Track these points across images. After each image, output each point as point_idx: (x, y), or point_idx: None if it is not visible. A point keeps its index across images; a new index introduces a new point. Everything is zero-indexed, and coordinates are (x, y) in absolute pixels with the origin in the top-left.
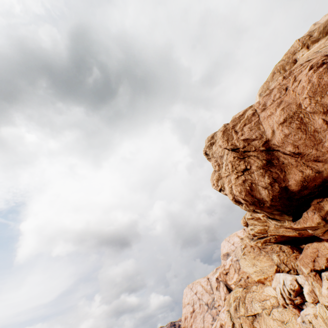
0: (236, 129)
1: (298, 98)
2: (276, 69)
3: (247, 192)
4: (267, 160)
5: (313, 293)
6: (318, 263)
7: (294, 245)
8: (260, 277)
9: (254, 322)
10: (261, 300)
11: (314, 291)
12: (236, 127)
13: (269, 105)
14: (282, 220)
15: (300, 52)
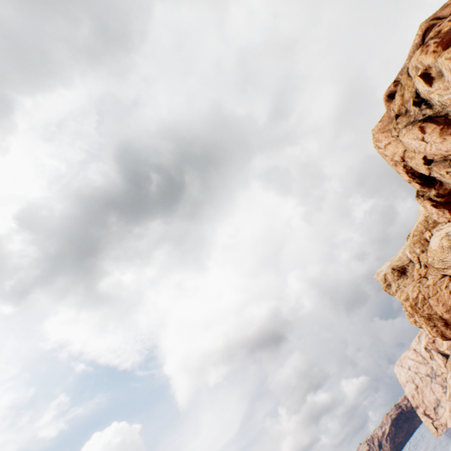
0: (418, 307)
1: (447, 302)
2: (414, 242)
3: (441, 335)
4: (444, 322)
5: None
6: None
7: None
8: None
9: None
10: None
11: None
12: (417, 305)
13: (432, 296)
14: None
15: (425, 233)
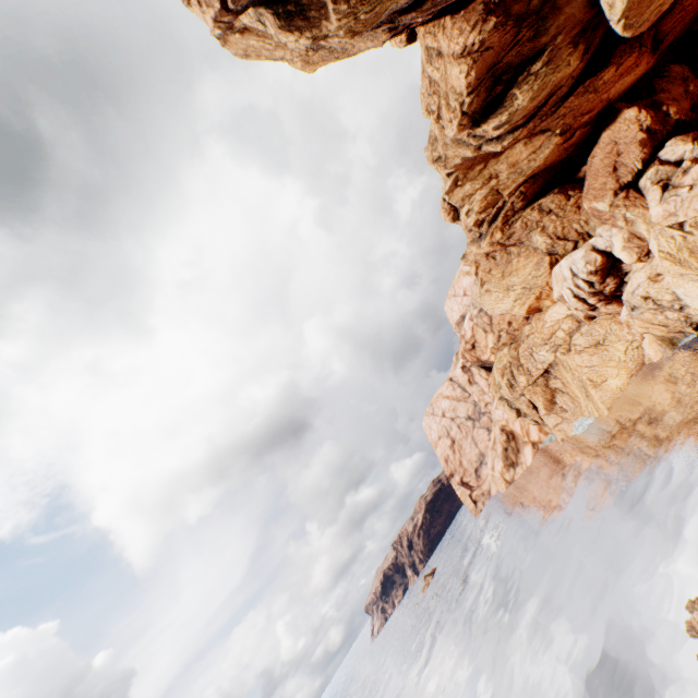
0: None
1: None
2: None
3: None
4: None
5: (635, 239)
6: (625, 166)
7: (566, 182)
8: (528, 302)
9: (550, 382)
10: (546, 340)
11: (635, 235)
12: None
13: None
14: (506, 101)
15: None
